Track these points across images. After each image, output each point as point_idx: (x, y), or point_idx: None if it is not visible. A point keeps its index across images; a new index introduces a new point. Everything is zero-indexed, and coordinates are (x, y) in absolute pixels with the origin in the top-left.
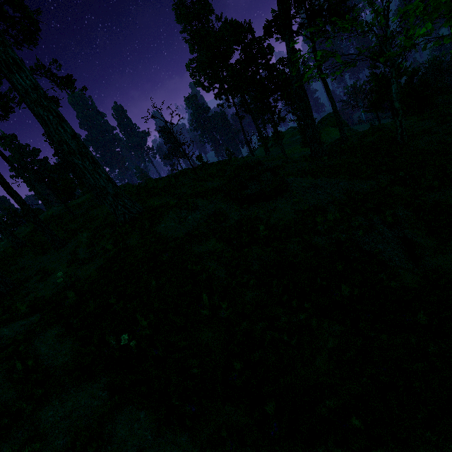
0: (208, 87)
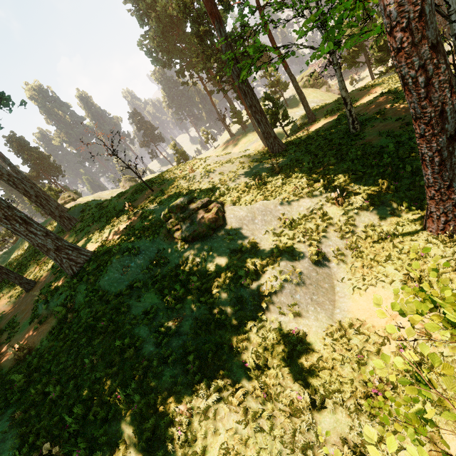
0: (169, 64)
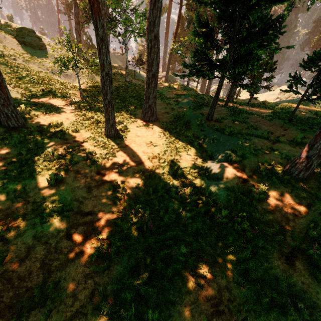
0: None
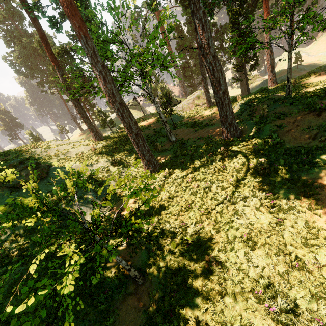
0: (31, 76)
